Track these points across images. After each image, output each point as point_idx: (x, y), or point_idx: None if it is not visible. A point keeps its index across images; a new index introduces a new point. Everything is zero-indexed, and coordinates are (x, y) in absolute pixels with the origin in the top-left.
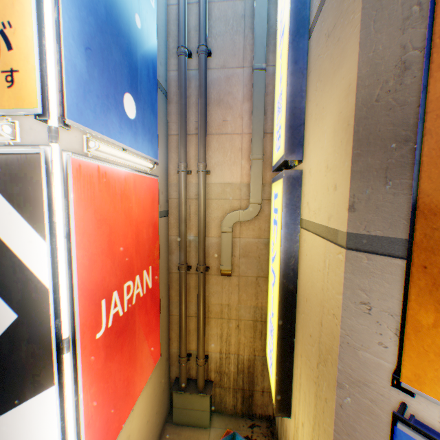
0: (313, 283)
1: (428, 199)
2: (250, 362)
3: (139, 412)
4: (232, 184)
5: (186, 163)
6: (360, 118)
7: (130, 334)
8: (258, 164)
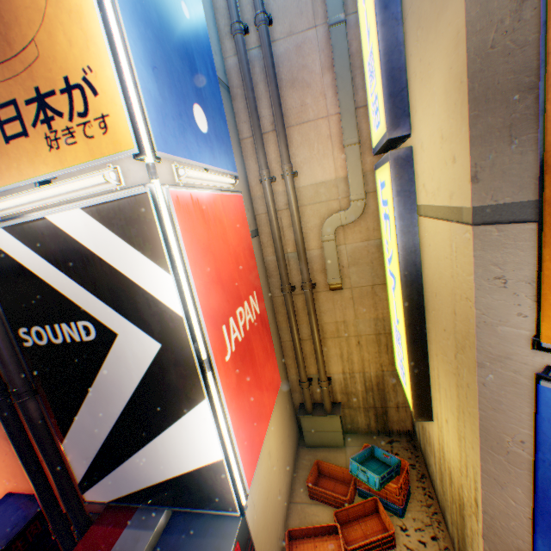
0: (440, 274)
1: None
2: (378, 379)
3: (273, 432)
4: (326, 183)
5: (268, 170)
6: (474, 73)
7: (251, 359)
8: (353, 151)
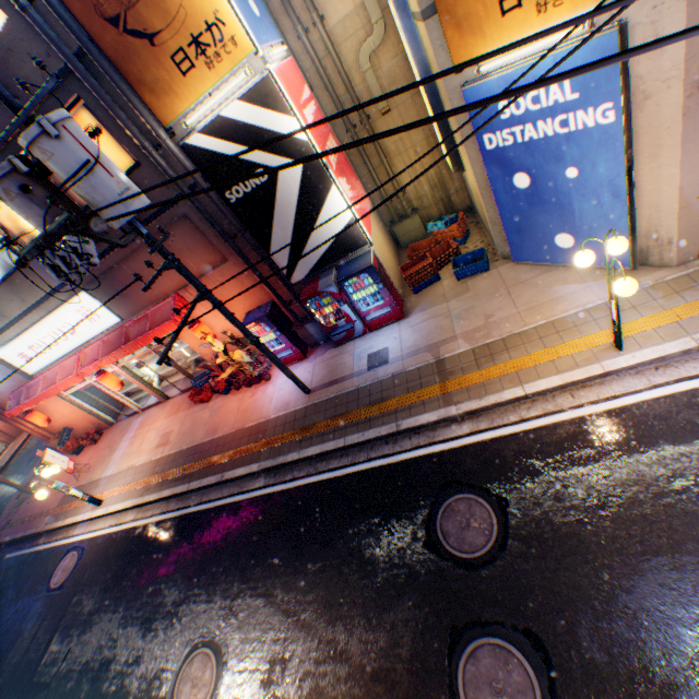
0: (430, 60)
1: None
2: (438, 177)
3: (376, 230)
4: (349, 16)
5: (301, 25)
6: None
7: (346, 177)
8: None
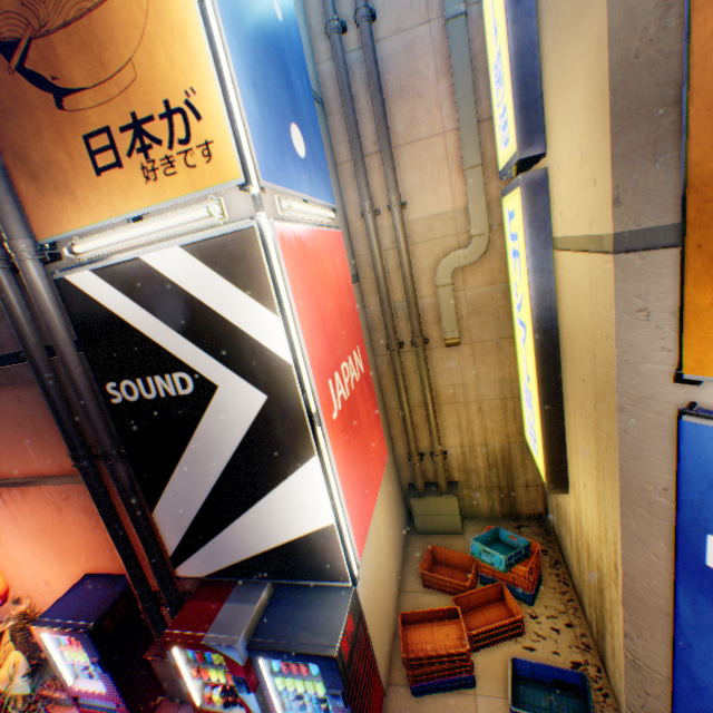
0: (578, 315)
1: (698, 170)
2: (504, 453)
3: (381, 510)
4: (441, 215)
5: (371, 201)
6: (616, 85)
7: (357, 422)
8: (475, 175)
